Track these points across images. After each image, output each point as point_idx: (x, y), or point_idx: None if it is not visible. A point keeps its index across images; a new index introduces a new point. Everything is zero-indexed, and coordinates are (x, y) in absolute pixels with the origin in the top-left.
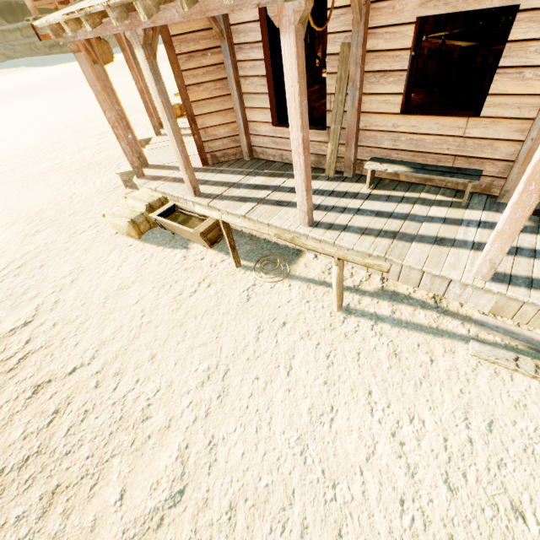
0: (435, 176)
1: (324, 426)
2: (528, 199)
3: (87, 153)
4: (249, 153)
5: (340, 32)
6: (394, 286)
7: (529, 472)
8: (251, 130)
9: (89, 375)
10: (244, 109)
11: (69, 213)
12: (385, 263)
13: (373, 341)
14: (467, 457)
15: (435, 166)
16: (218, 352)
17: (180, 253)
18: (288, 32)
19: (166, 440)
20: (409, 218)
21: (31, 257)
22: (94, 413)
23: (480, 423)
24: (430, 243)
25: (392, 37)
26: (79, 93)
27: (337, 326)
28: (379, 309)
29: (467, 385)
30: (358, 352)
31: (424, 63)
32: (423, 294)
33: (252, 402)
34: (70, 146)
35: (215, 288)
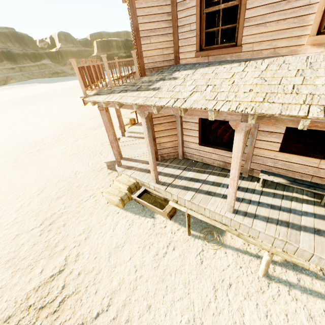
0: (304, 188)
1: None
2: None
3: (80, 143)
4: (182, 156)
5: None
6: None
7: None
8: (184, 145)
9: (109, 321)
10: (182, 135)
11: (76, 185)
12: (305, 263)
13: (292, 304)
14: None
15: (302, 180)
16: (192, 306)
17: (150, 221)
18: (240, 132)
19: None
20: (292, 212)
21: (57, 217)
22: None
23: None
24: (312, 233)
25: None
26: (70, 101)
27: (265, 289)
28: (288, 277)
29: None
30: (285, 313)
31: None
32: (313, 266)
33: None
34: (70, 137)
35: (178, 251)
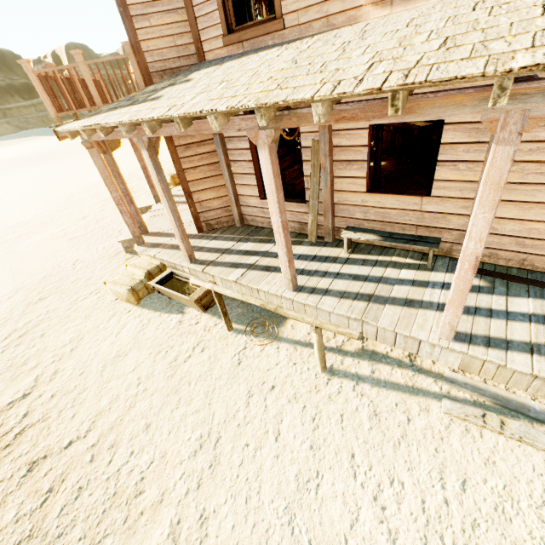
0: (401, 244)
1: (310, 493)
2: (466, 275)
3: (91, 220)
4: (240, 221)
5: (310, 132)
6: (373, 345)
7: (500, 531)
8: (241, 202)
9: (85, 449)
10: (234, 185)
11: (72, 280)
12: (355, 331)
13: (355, 402)
14: (443, 519)
15: (401, 234)
16: (211, 419)
17: (176, 318)
18: (264, 148)
19: (158, 515)
20: (382, 281)
21: (33, 326)
22: (88, 489)
23: (454, 483)
24: (401, 305)
25: (352, 137)
26: (86, 160)
27: (322, 387)
28: (360, 369)
29: (441, 443)
30: (341, 413)
31: (392, 137)
32: (400, 352)
33: (242, 470)
34: (75, 212)
35: (208, 353)
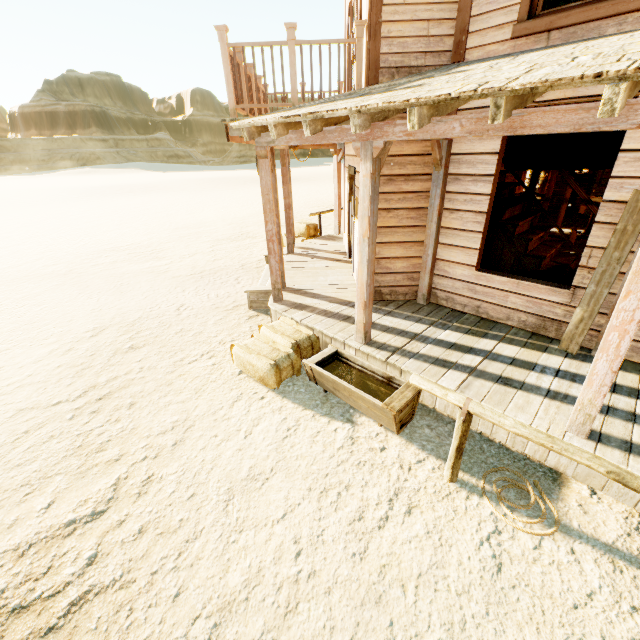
0: None
1: None
2: None
3: (199, 259)
4: (427, 296)
5: (635, 177)
6: None
7: None
8: (437, 269)
9: None
10: (436, 244)
11: (175, 330)
12: None
13: None
14: None
15: None
16: None
17: (342, 429)
18: None
19: None
20: None
21: (119, 386)
22: None
23: None
24: None
25: None
26: (192, 198)
27: None
28: None
29: None
30: None
31: None
32: None
33: None
34: (180, 248)
35: (423, 521)
